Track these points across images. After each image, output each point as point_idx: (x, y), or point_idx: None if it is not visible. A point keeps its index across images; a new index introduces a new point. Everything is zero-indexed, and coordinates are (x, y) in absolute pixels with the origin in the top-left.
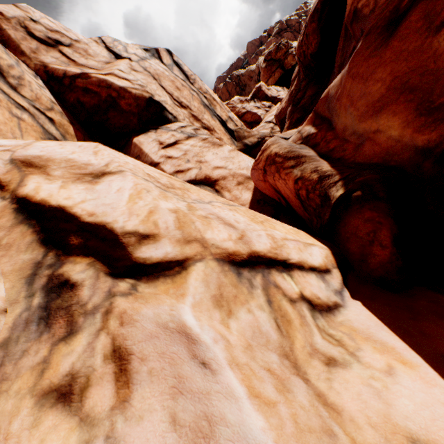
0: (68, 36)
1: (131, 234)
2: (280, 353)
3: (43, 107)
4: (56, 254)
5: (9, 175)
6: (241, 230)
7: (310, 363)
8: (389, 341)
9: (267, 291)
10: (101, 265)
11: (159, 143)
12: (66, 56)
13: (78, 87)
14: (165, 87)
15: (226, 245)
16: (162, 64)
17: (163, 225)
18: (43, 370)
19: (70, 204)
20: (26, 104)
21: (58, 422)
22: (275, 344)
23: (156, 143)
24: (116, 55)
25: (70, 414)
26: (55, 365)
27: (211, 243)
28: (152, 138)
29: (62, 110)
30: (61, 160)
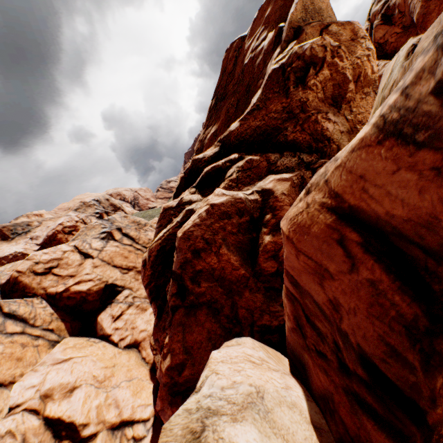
0: (56, 258)
1: (81, 425)
2: None
3: (47, 324)
4: (59, 440)
5: (41, 405)
6: (121, 408)
7: None
8: None
9: (121, 438)
10: (71, 442)
11: (112, 317)
12: (57, 274)
13: (65, 297)
14: (117, 263)
15: (113, 419)
16: (115, 241)
17: (92, 417)
18: None
19: (62, 414)
20: (39, 332)
21: None
22: None
23: (110, 318)
24: (85, 255)
25: None
26: None
27: (107, 420)
28: (109, 313)
29: (57, 315)
30: (58, 386)
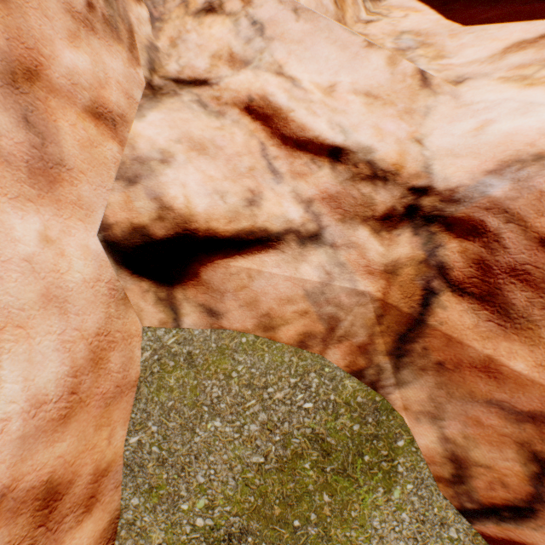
0: None
1: None
2: (335, 20)
3: None
4: None
5: None
6: None
7: (355, 26)
8: (413, 6)
9: None
10: None
11: None
12: None
13: None
14: None
15: None
16: None
17: None
18: (186, 6)
19: None
20: None
21: (214, 20)
22: (332, 14)
23: None
24: None
25: (219, 16)
26: (193, 2)
27: None
28: None
29: None
30: None
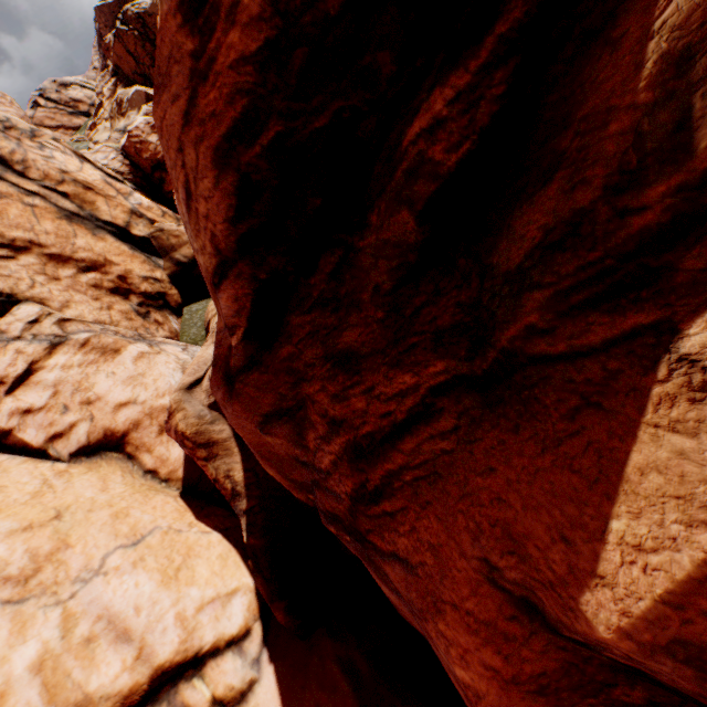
0: None
1: None
2: None
3: None
4: None
5: None
6: (139, 639)
7: None
8: None
9: None
10: None
11: None
12: None
13: None
14: None
15: (120, 684)
16: None
17: None
18: None
19: None
20: None
21: None
22: None
23: None
24: None
25: None
26: None
27: (99, 696)
28: None
29: None
30: None
